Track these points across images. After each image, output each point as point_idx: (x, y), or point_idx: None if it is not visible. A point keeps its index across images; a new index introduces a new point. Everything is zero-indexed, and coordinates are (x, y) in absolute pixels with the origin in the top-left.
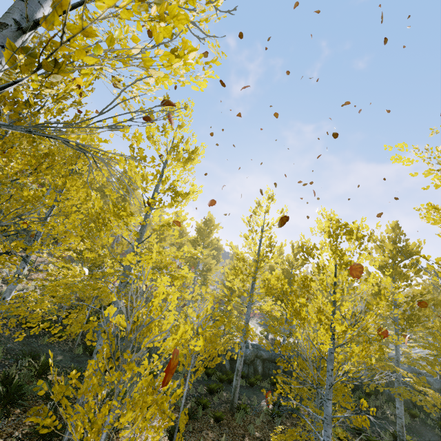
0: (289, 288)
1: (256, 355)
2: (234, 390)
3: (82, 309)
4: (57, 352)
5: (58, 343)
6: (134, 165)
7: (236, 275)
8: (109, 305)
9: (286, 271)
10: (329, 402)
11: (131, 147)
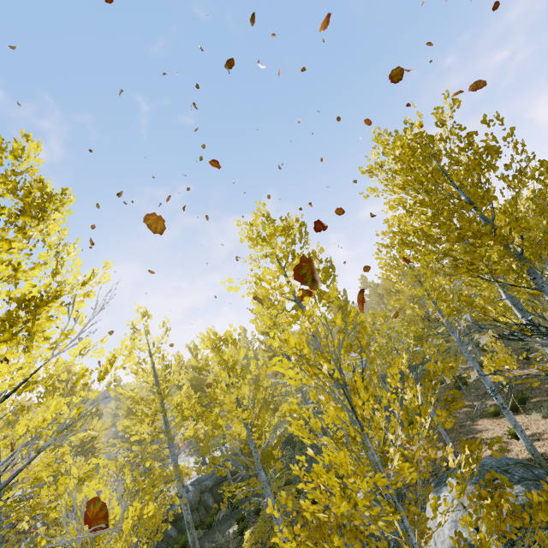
0: (201, 409)
1: (201, 490)
2: (193, 547)
3: None
4: None
5: None
6: None
7: (141, 423)
8: None
9: (194, 380)
10: (261, 471)
11: None
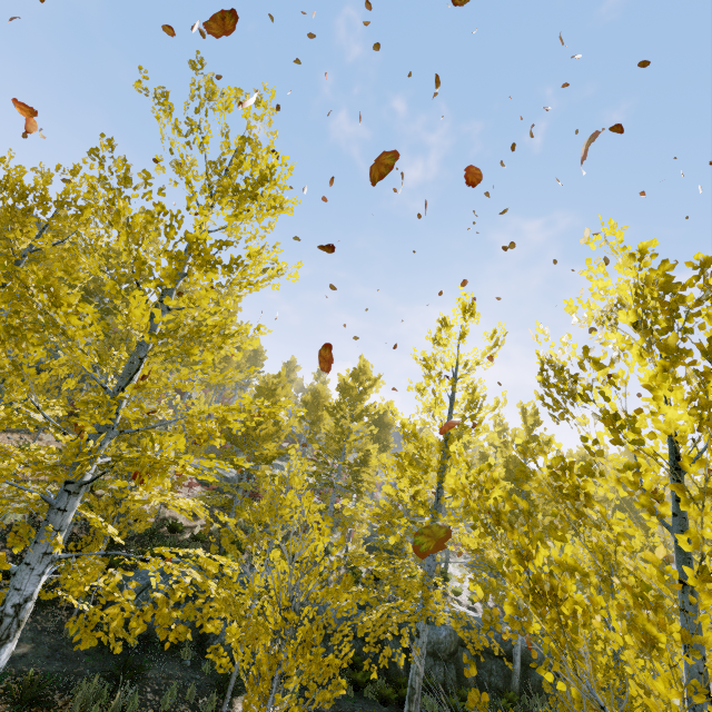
0: (508, 500)
1: (461, 640)
2: None
3: (95, 540)
4: (24, 635)
5: (35, 613)
6: (108, 200)
7: (401, 471)
8: (173, 530)
9: (513, 462)
10: None
11: (96, 153)
